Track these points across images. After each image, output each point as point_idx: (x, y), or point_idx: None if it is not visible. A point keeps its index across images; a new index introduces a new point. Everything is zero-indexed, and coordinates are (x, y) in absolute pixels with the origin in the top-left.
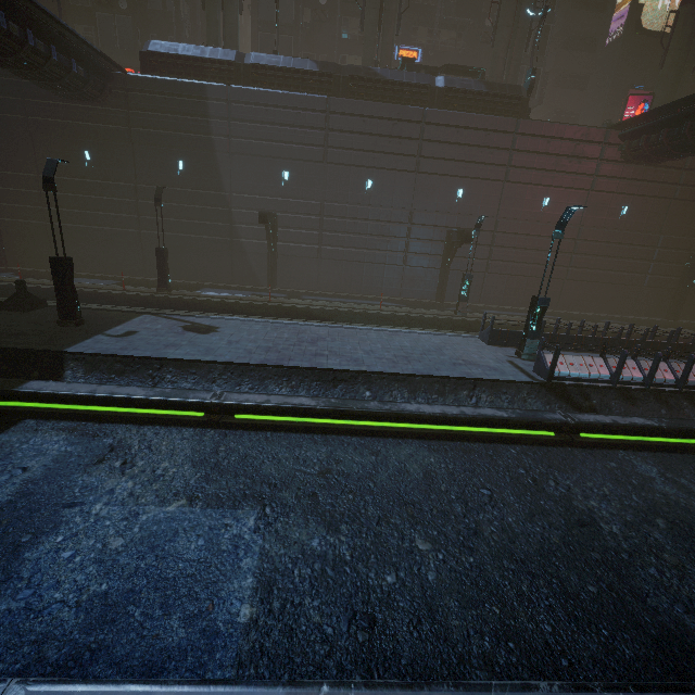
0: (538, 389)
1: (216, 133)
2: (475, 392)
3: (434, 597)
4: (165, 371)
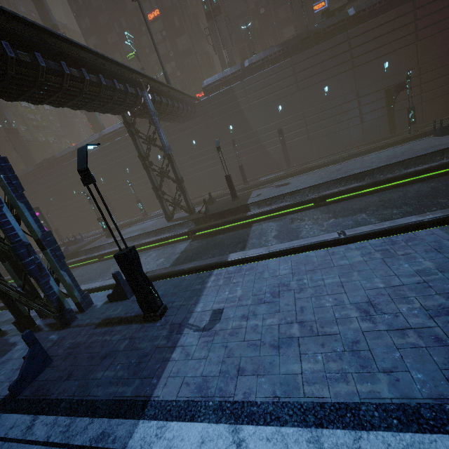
0: None
1: (242, 105)
2: (444, 156)
3: None
4: (286, 198)
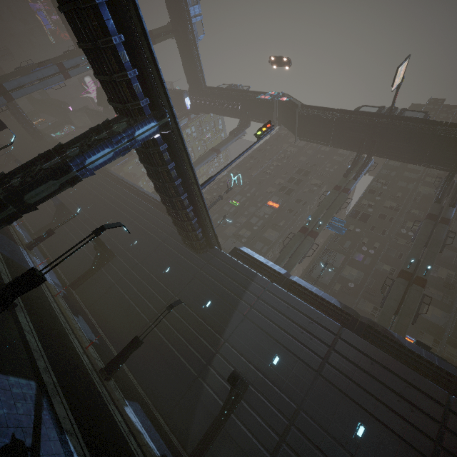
0: None
1: (245, 299)
2: None
3: None
4: None
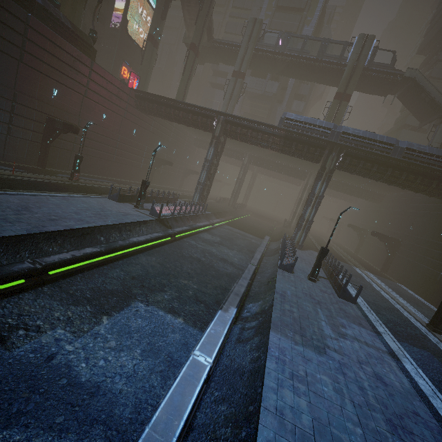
0: (157, 222)
1: None
2: (141, 227)
3: (201, 290)
4: None
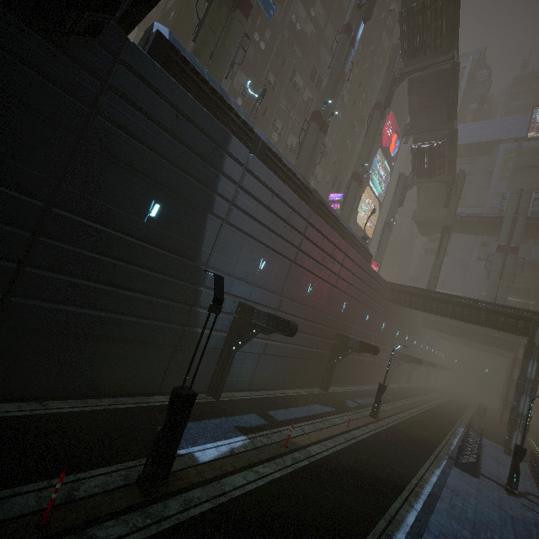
0: None
1: (221, 192)
2: None
3: None
4: None
